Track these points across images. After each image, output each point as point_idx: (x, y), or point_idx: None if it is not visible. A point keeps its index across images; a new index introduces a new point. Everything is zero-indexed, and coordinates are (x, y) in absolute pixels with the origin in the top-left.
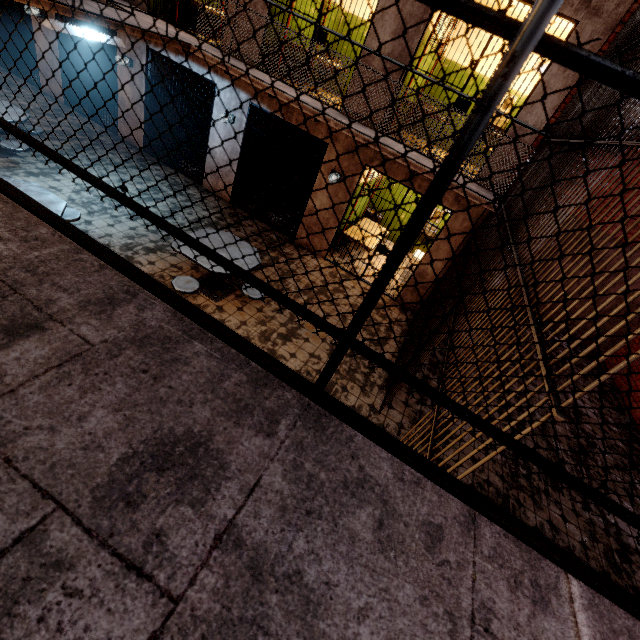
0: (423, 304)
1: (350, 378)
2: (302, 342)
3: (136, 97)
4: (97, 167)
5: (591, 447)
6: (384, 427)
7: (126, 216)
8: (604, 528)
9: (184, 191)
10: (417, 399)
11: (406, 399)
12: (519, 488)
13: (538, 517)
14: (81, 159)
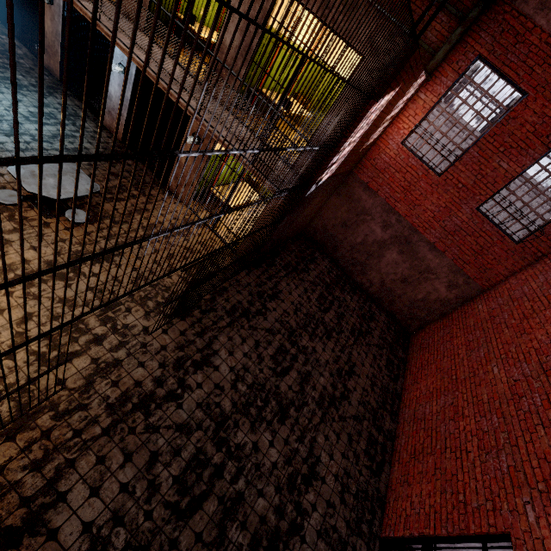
0: (249, 260)
1: (141, 303)
2: (113, 267)
3: (55, 32)
4: None
5: (342, 399)
6: (146, 346)
7: (1, 131)
8: (305, 457)
9: (79, 123)
10: (197, 331)
11: (185, 329)
12: (245, 414)
13: (246, 438)
14: None
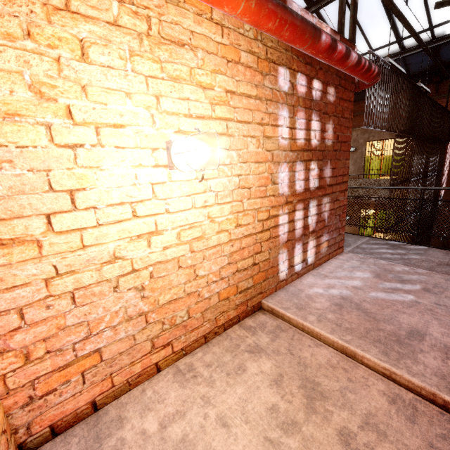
0: None
1: None
2: None
3: None
4: None
5: None
6: None
7: None
8: None
9: None
10: None
11: None
12: None
13: None
14: None
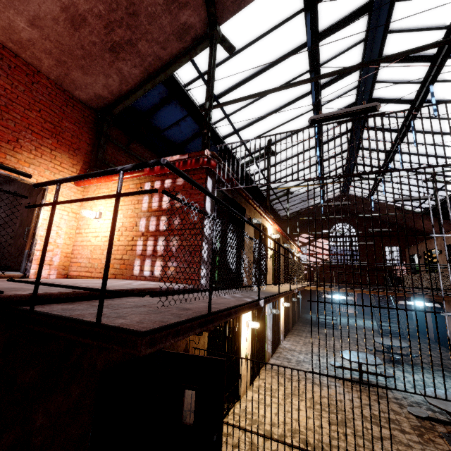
0: None
1: None
2: None
3: None
4: (445, 378)
5: None
6: None
7: None
8: None
9: None
10: None
11: None
12: None
13: None
14: (438, 373)
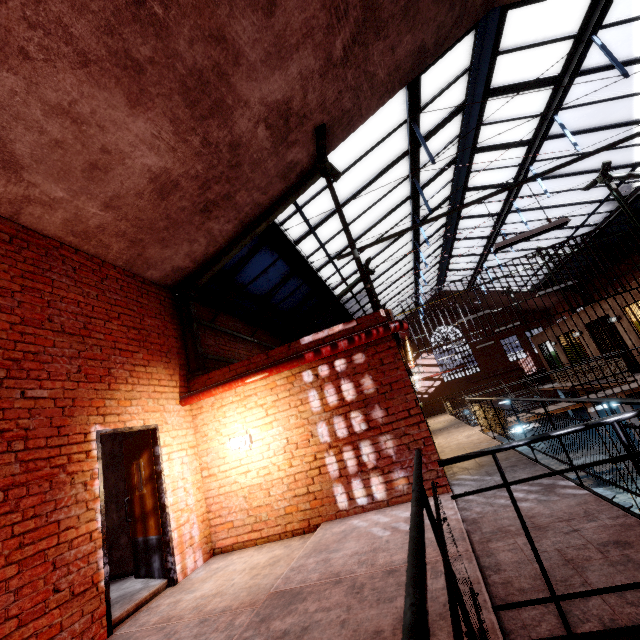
0: None
1: None
2: None
3: None
4: None
5: None
6: None
7: None
8: None
9: None
10: None
11: None
12: None
13: None
14: None
